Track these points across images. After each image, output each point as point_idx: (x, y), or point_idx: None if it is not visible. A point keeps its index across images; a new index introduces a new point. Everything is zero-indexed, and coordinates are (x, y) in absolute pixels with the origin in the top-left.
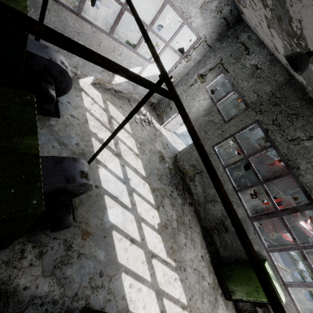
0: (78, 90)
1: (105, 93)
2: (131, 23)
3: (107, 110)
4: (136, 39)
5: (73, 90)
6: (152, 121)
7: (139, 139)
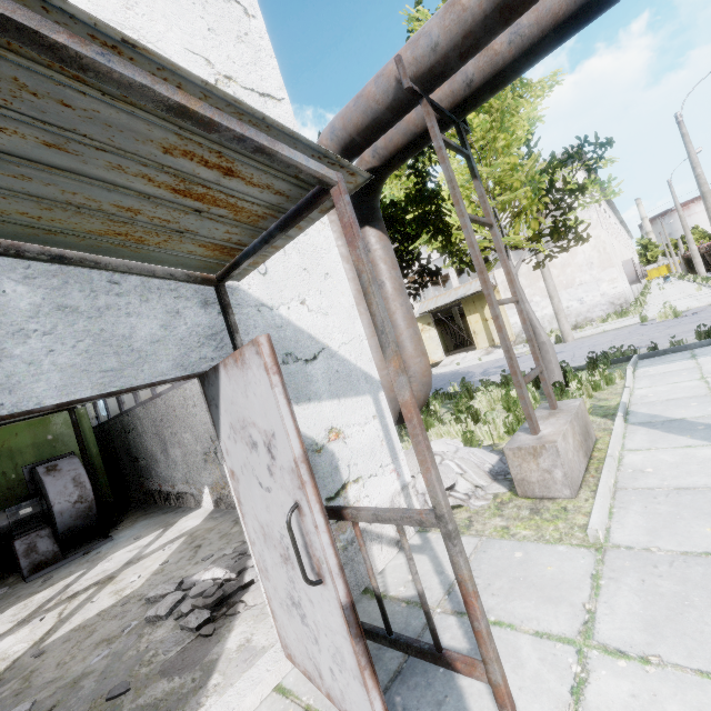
0: (164, 526)
1: (219, 517)
2: (668, 323)
3: (140, 559)
4: (647, 343)
5: (152, 529)
6: (245, 595)
7: (11, 682)
